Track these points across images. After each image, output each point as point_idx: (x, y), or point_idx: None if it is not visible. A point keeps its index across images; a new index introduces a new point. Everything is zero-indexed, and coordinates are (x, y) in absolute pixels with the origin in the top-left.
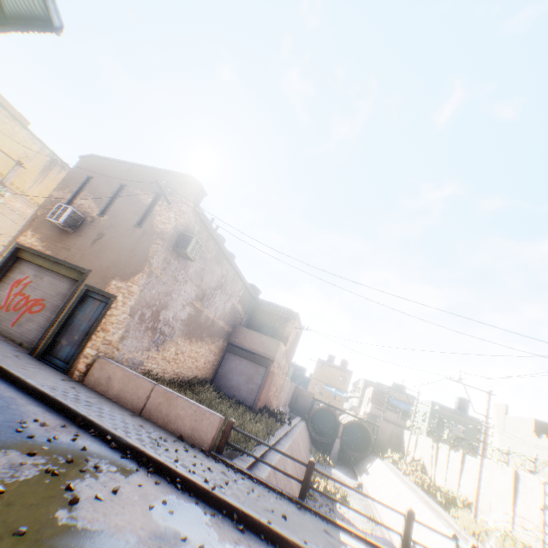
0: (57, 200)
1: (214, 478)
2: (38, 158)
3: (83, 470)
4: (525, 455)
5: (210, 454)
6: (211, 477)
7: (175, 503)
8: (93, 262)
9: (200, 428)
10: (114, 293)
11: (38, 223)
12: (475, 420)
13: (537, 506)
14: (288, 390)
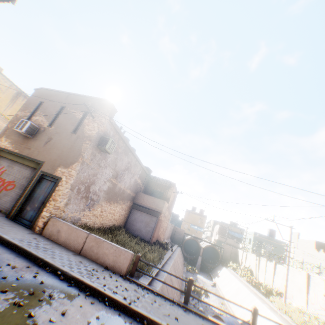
0: (21, 117)
1: (130, 295)
2: (9, 91)
3: (41, 299)
4: (310, 262)
5: (126, 277)
6: (128, 295)
7: (105, 317)
8: (46, 156)
9: (119, 261)
10: (60, 176)
11: (8, 132)
12: (279, 242)
13: (322, 294)
14: (170, 229)
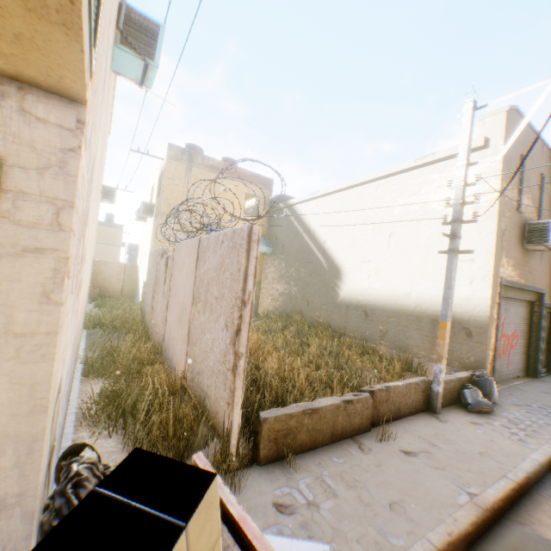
0: (509, 201)
1: None
2: None
3: None
4: None
5: None
6: None
7: None
8: (542, 280)
9: None
10: None
11: (504, 242)
12: None
13: None
14: None
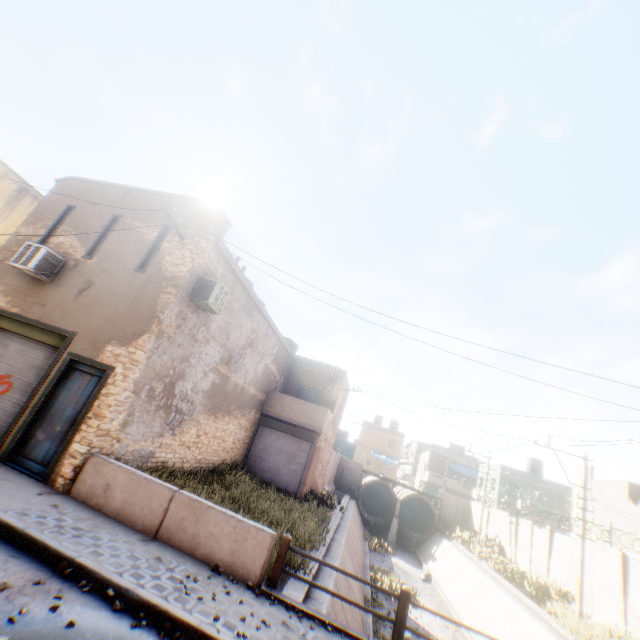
0: (26, 239)
1: (274, 639)
2: (2, 186)
3: None
4: (620, 526)
5: (260, 590)
6: (271, 638)
7: None
8: (79, 321)
9: (244, 552)
10: (110, 363)
11: None
12: (552, 484)
13: None
14: (334, 463)
